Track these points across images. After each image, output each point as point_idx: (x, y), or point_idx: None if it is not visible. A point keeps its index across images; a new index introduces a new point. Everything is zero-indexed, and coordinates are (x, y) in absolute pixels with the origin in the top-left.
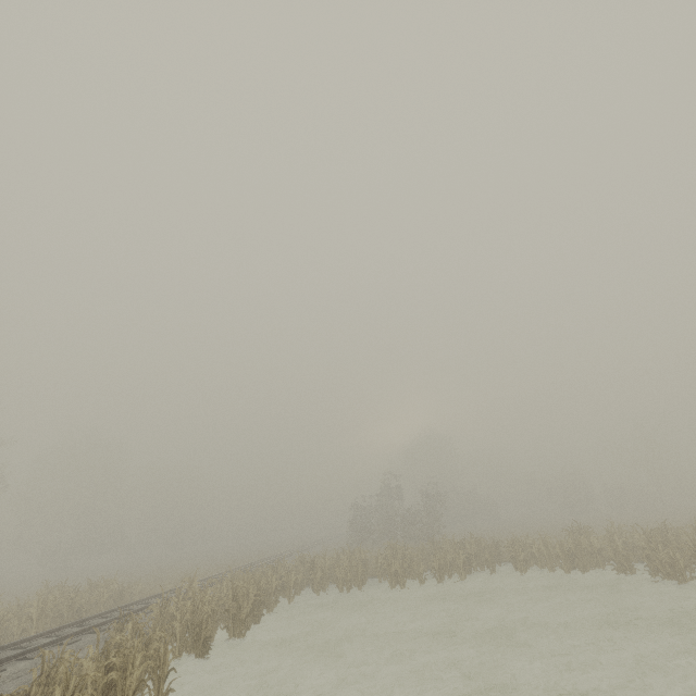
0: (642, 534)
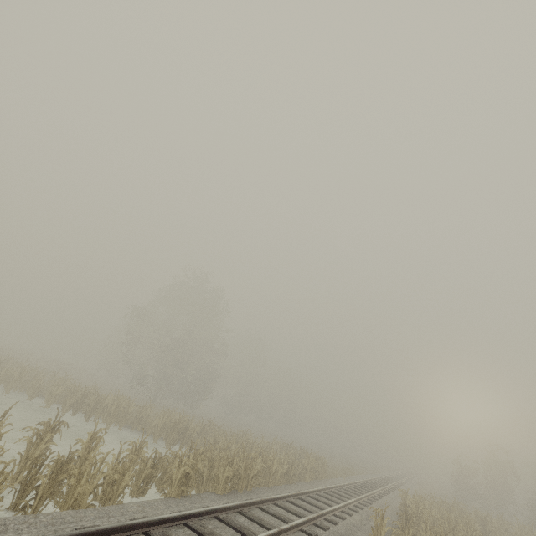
0: None
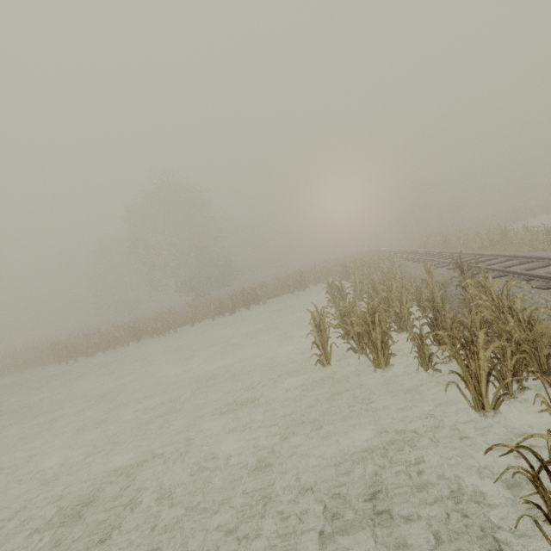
0: None
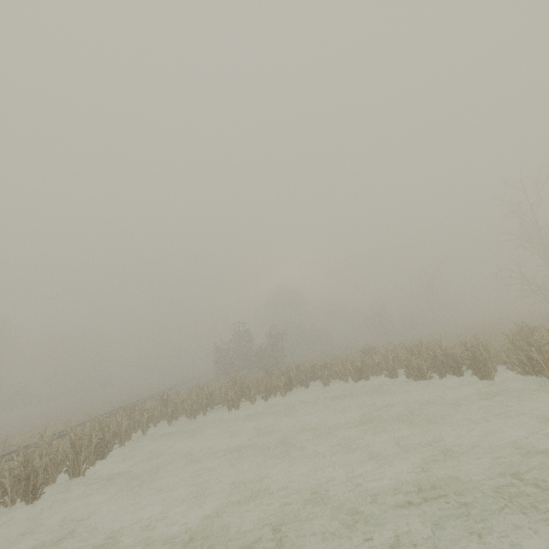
0: (405, 350)
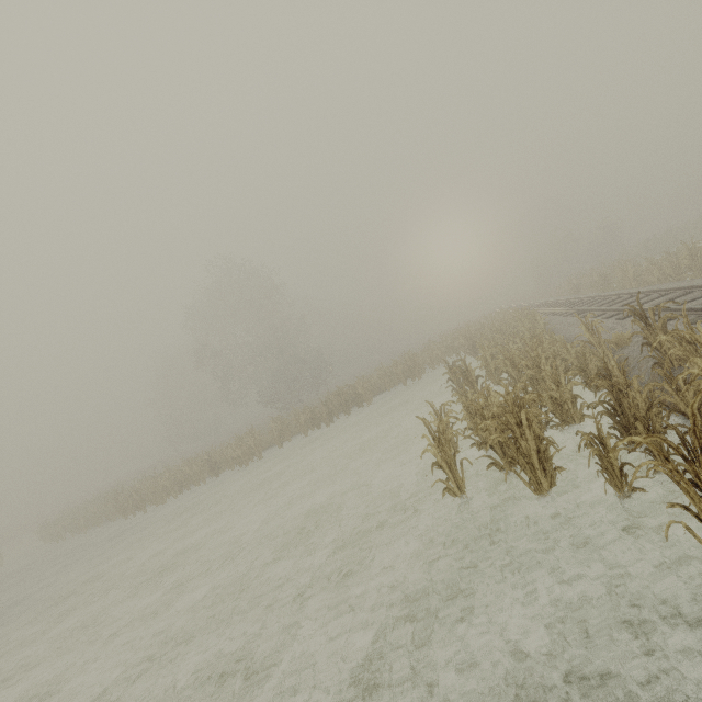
0: None
